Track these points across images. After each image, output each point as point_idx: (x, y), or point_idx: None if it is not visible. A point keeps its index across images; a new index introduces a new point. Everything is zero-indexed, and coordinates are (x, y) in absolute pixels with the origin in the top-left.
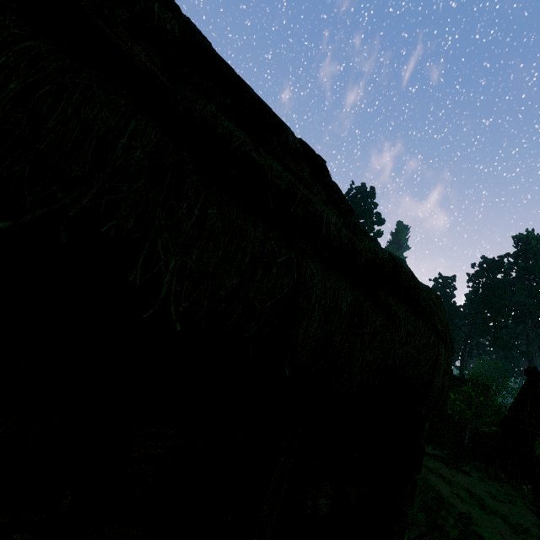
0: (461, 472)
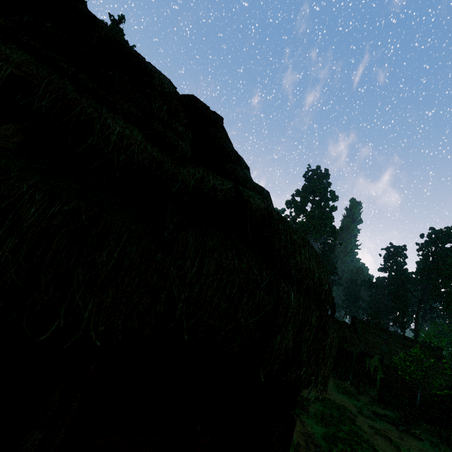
0: (412, 436)
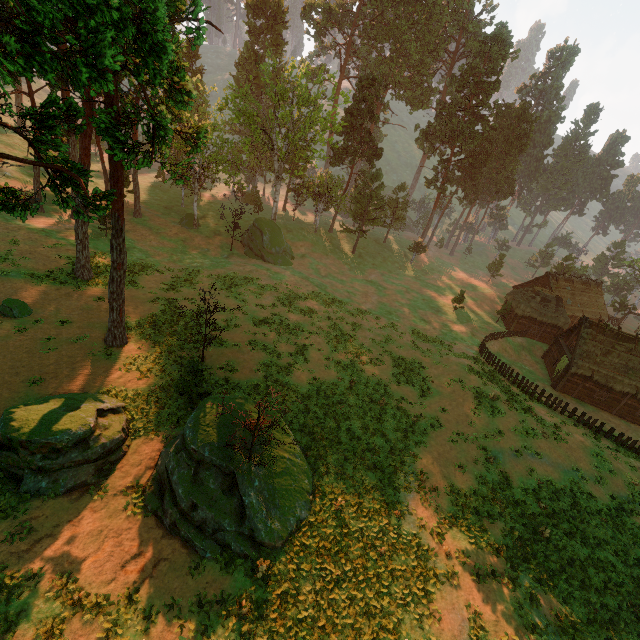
0: None
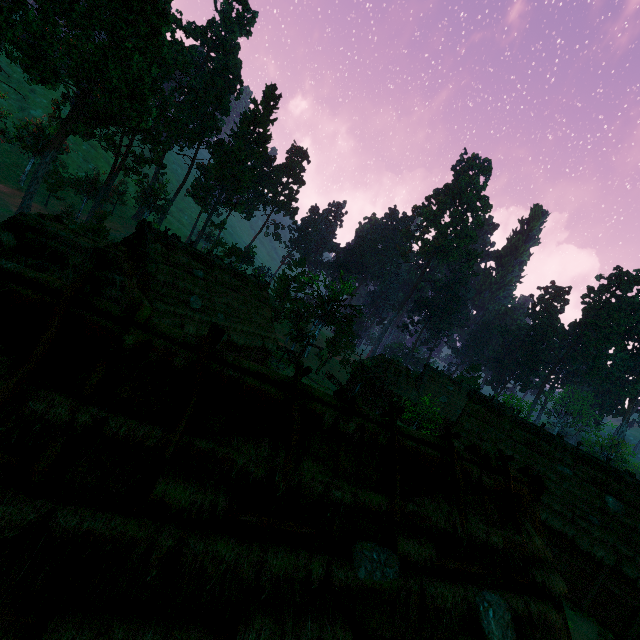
0: None
